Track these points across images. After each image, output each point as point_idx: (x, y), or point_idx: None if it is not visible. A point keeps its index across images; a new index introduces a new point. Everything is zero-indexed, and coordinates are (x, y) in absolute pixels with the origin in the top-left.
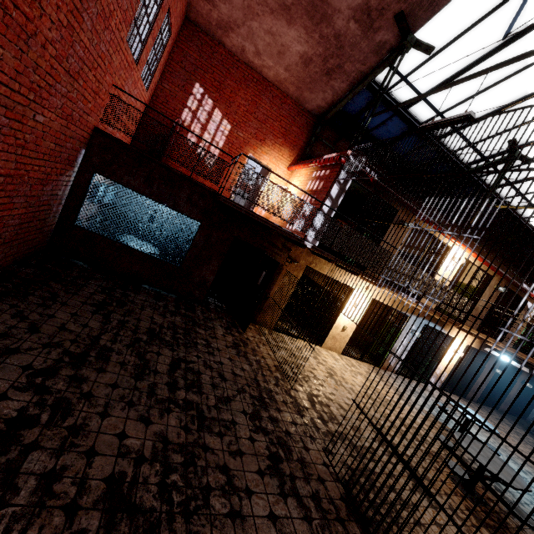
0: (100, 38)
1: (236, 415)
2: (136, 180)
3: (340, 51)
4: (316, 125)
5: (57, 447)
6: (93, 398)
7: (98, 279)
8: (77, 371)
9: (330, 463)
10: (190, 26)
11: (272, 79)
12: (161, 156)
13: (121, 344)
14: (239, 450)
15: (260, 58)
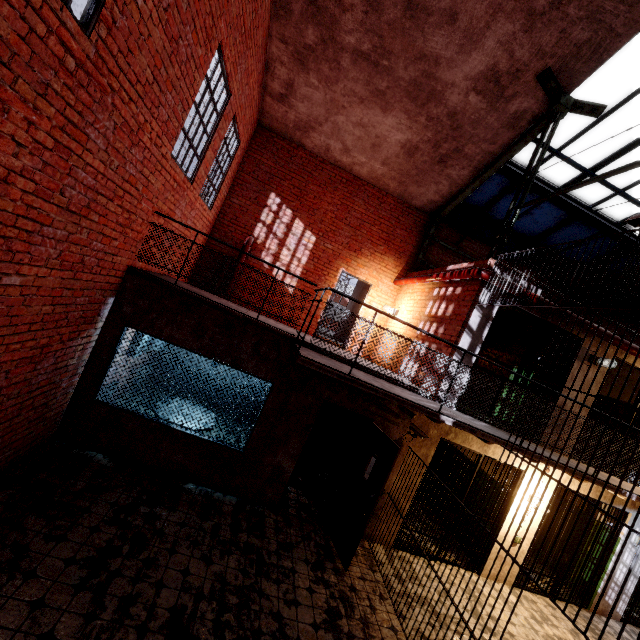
0: (125, 158)
1: None
2: (181, 331)
3: (457, 132)
4: (429, 224)
5: None
6: None
7: (115, 489)
8: None
9: None
10: (264, 132)
11: (366, 177)
12: (228, 283)
13: None
14: None
15: (349, 155)
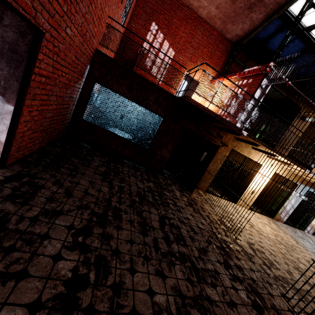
0: None
1: (215, 265)
2: (122, 87)
3: None
4: (233, 49)
5: (108, 310)
6: (121, 254)
7: (98, 156)
8: (104, 229)
9: (293, 309)
10: None
11: (204, 17)
12: None
13: (125, 204)
14: (232, 301)
15: (198, 0)
